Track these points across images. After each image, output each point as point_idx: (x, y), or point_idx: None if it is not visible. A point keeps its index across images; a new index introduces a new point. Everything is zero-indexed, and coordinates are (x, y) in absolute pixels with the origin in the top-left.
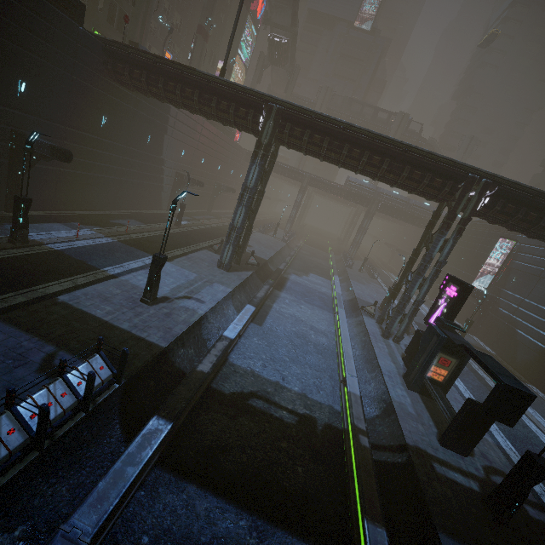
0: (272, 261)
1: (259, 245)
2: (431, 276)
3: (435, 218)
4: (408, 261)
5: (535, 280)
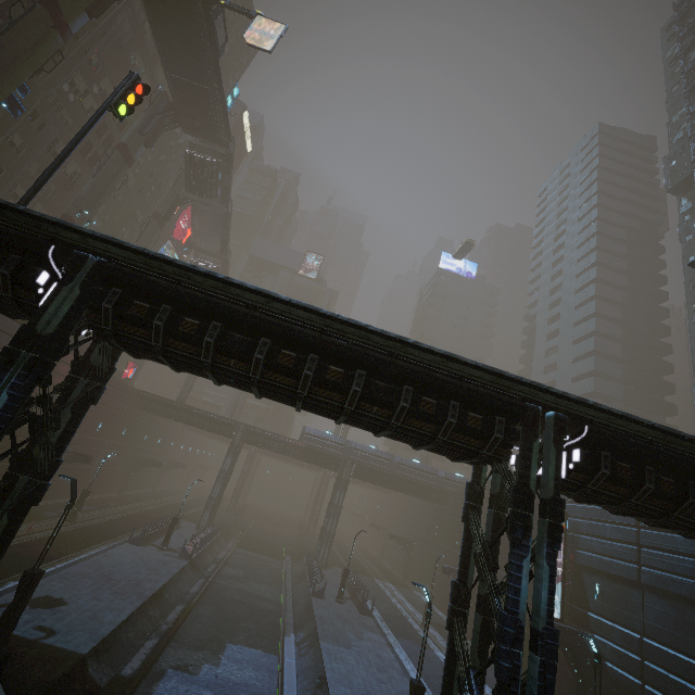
0: (118, 639)
1: (97, 590)
2: (536, 690)
3: (476, 499)
4: (449, 620)
5: (635, 590)
